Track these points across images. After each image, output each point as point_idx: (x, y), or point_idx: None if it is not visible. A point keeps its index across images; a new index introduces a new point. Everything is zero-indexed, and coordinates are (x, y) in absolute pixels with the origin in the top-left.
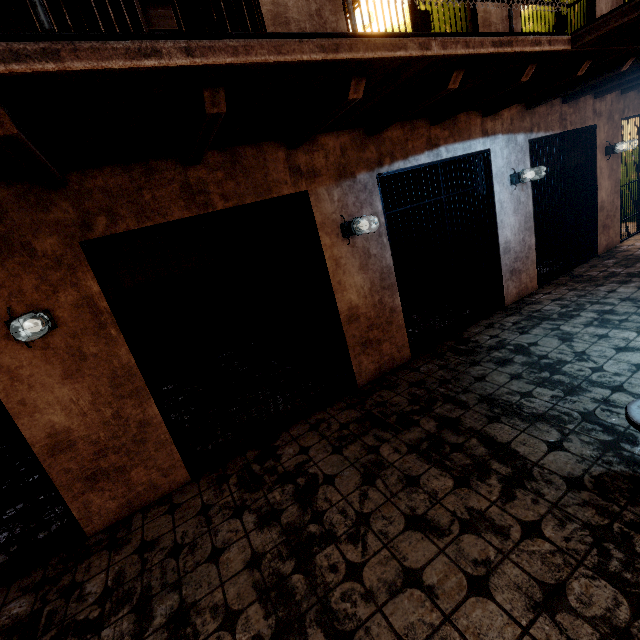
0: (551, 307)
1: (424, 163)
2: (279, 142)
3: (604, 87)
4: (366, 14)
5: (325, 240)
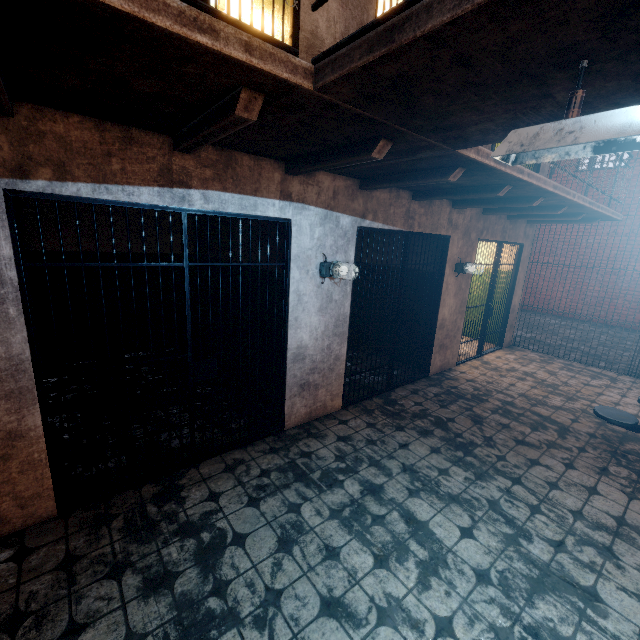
0: (327, 452)
1: (148, 203)
2: None
3: (450, 197)
4: None
5: None
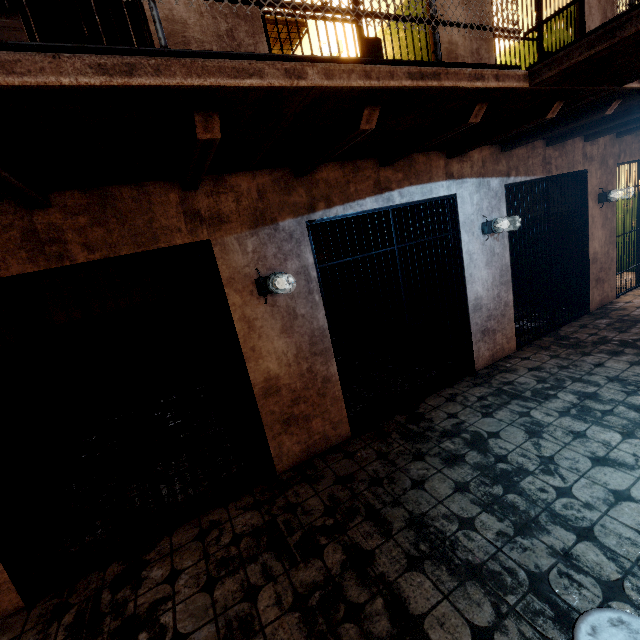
0: (526, 379)
1: (371, 209)
2: (171, 182)
3: (591, 130)
4: (335, 43)
5: (234, 298)
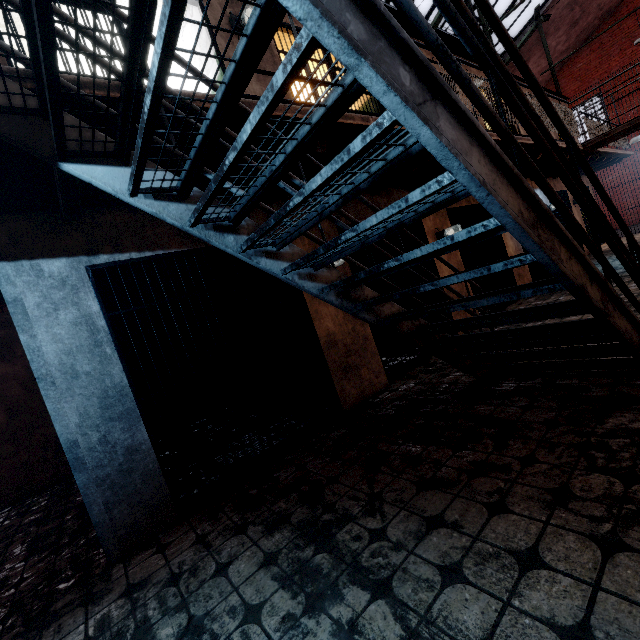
0: None
1: None
2: None
3: None
4: None
5: None
